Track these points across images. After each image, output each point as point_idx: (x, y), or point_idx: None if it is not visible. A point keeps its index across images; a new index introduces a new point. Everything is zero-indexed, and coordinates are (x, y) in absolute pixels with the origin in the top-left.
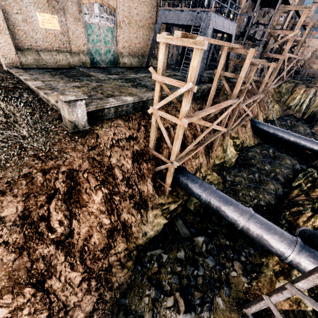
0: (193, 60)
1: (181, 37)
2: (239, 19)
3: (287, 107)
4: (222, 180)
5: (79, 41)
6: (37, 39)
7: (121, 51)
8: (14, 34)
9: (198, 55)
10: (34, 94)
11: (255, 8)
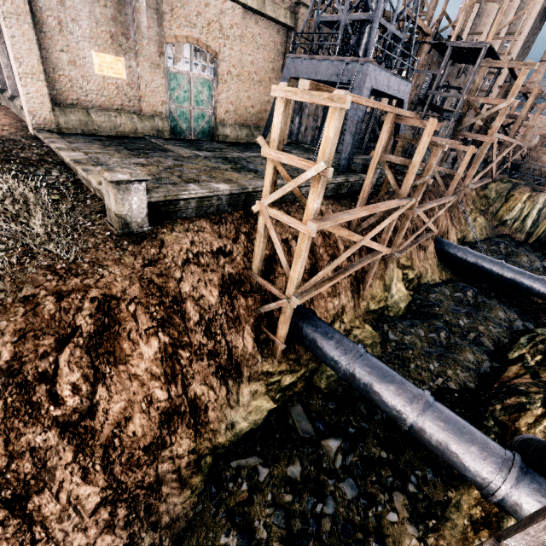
0: (328, 126)
1: (309, 90)
2: (417, 78)
3: (499, 221)
4: (380, 338)
5: (155, 98)
6: (88, 91)
7: (222, 117)
8: (53, 80)
9: (336, 118)
10: (69, 172)
11: (443, 62)
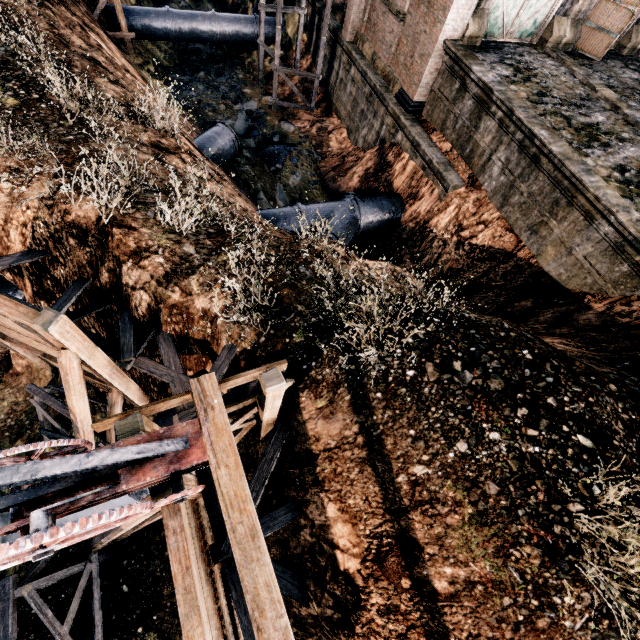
0: None
1: None
2: None
3: None
4: None
5: None
6: None
7: None
8: None
9: None
10: None
11: None
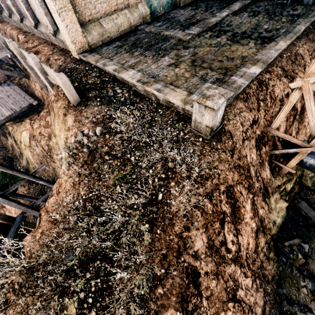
0: None
1: None
2: None
3: None
4: None
5: None
6: (95, 2)
7: None
8: (73, 5)
9: None
10: (125, 86)
11: None
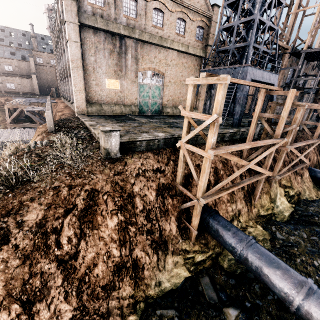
0: (217, 94)
1: (206, 77)
2: (283, 72)
3: None
4: (270, 236)
5: (132, 97)
6: (102, 96)
7: (165, 103)
8: (88, 93)
9: (222, 89)
10: (88, 131)
11: (299, 61)
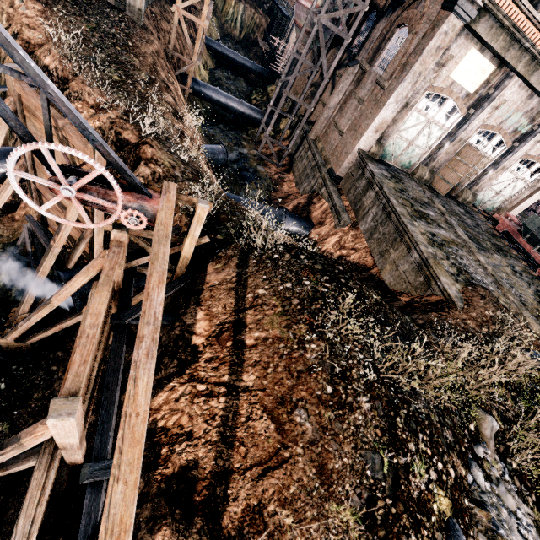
0: None
1: None
2: None
3: (224, 23)
4: None
5: None
6: None
7: None
8: None
9: None
10: None
11: None
